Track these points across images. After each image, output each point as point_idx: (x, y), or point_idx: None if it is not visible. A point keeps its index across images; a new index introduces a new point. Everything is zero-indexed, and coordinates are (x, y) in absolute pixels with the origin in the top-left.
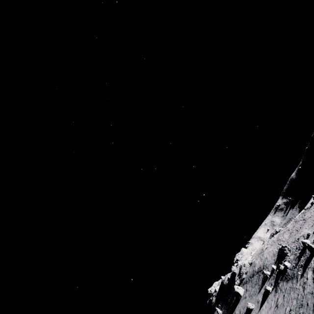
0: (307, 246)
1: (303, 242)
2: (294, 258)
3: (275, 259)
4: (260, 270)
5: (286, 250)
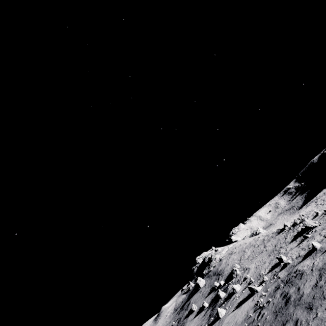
0: (235, 293)
1: (233, 288)
2: (229, 291)
3: (229, 274)
4: (219, 273)
5: (235, 274)
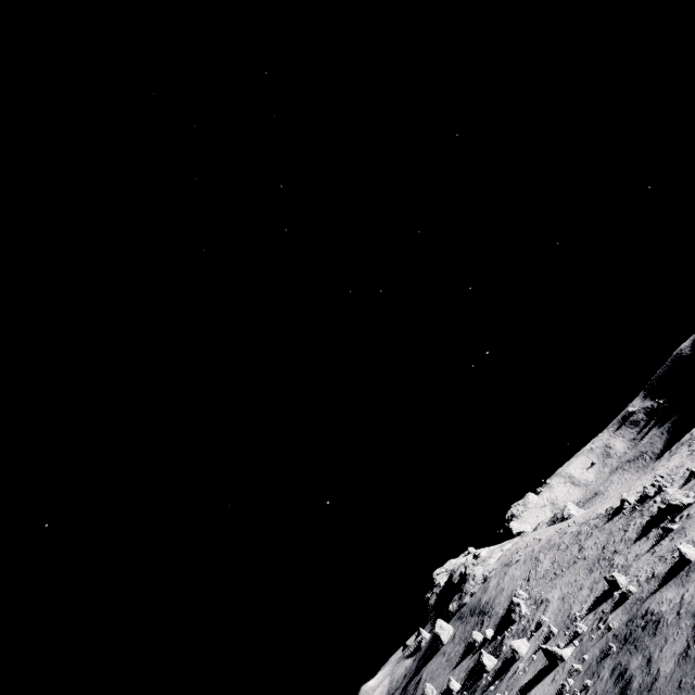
0: (516, 660)
1: (512, 648)
2: (506, 654)
3: (505, 612)
4: (484, 610)
5: (516, 614)
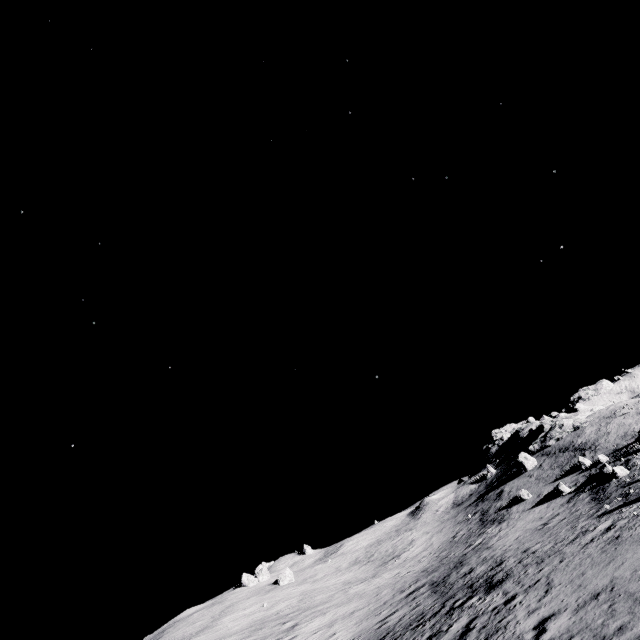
0: None
1: None
2: None
3: (619, 446)
4: (582, 447)
5: None
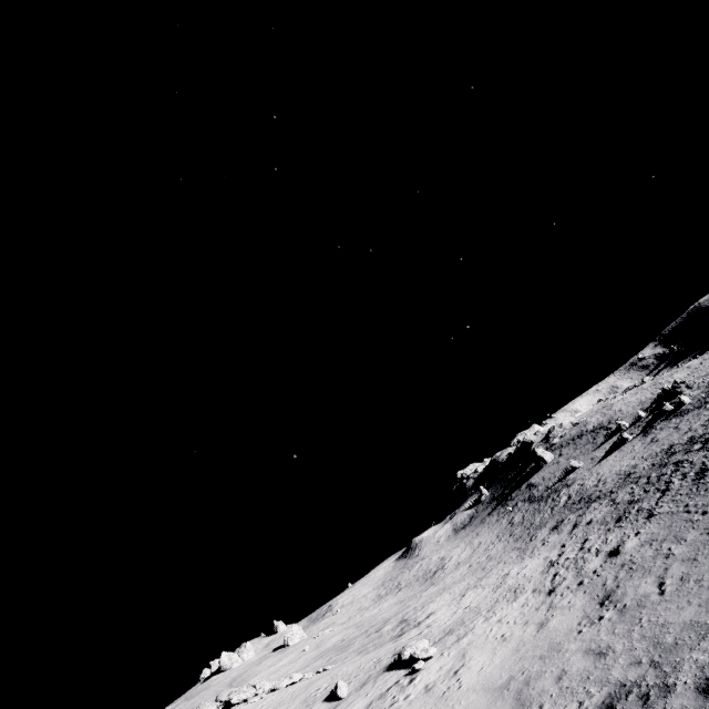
0: None
1: None
2: (702, 392)
3: (646, 407)
4: (599, 427)
5: (682, 388)
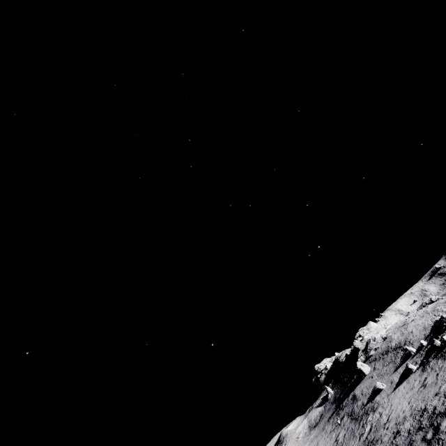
0: None
1: None
2: None
3: (427, 334)
4: (399, 346)
5: None
